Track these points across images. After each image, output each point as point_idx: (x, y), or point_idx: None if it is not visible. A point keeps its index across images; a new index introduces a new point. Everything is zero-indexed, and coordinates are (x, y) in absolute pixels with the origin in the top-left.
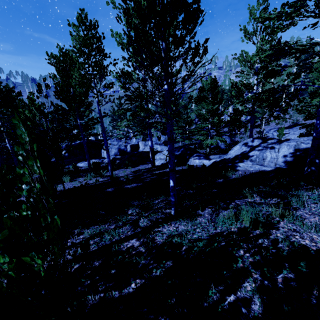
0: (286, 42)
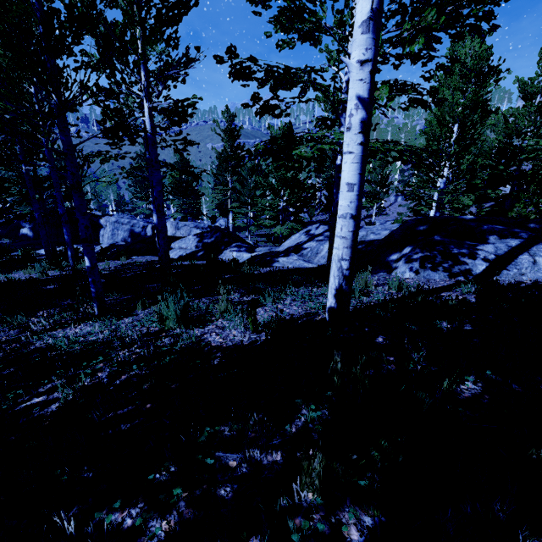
0: (253, 58)
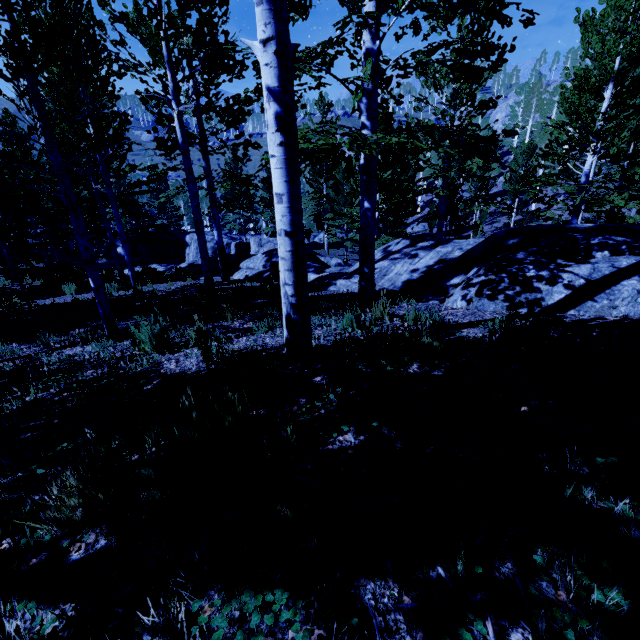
0: (231, 43)
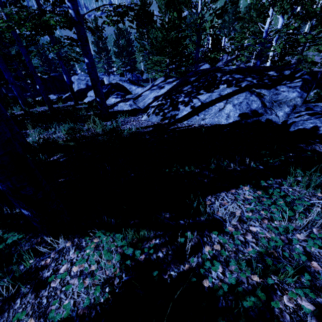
0: None
